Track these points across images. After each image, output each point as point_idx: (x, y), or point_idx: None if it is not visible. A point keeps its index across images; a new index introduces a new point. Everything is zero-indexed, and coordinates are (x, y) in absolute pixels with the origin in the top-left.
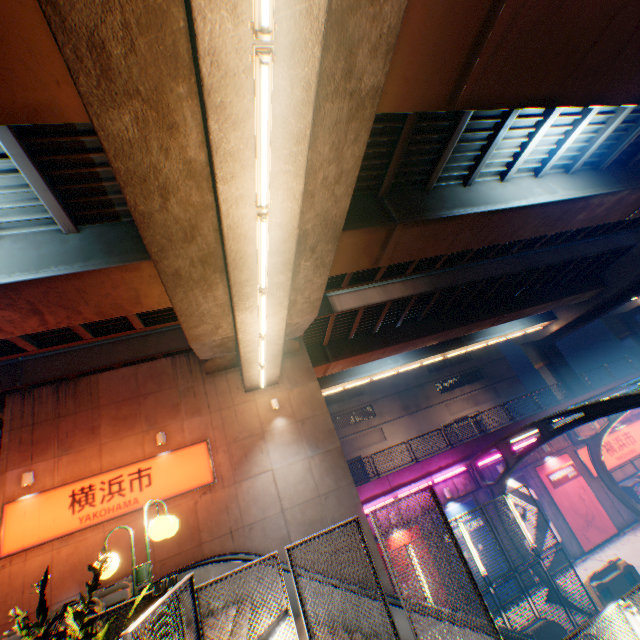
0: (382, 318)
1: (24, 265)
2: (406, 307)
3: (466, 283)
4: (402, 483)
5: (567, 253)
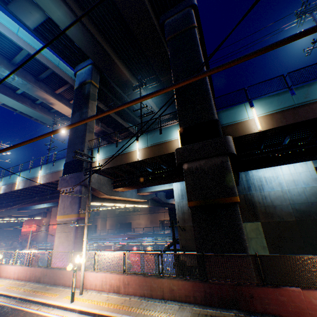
0: None
1: None
2: None
3: None
4: None
5: None
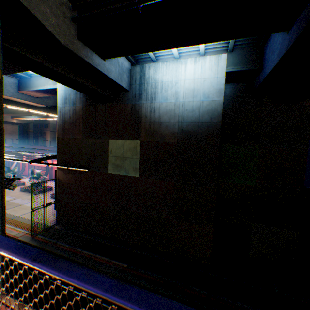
0: None
1: None
2: None
3: None
4: None
5: None
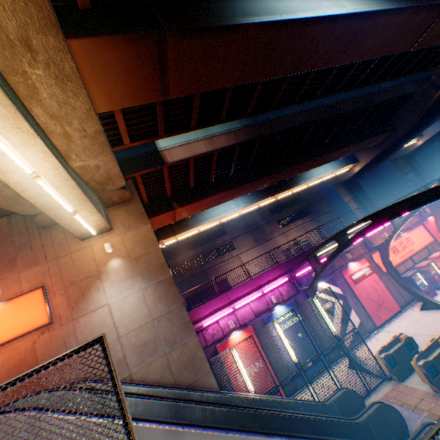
0: (214, 168)
1: None
2: (233, 157)
3: (281, 131)
4: (239, 297)
5: (364, 101)
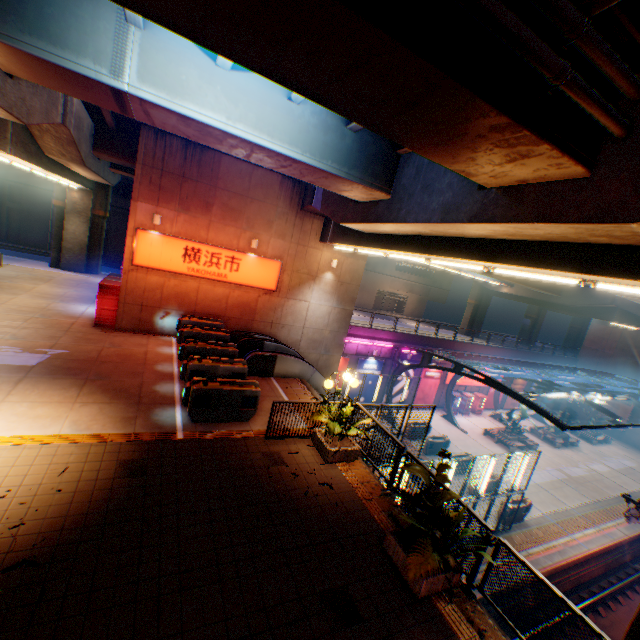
0: None
1: (313, 148)
2: None
3: None
4: (356, 335)
5: None
